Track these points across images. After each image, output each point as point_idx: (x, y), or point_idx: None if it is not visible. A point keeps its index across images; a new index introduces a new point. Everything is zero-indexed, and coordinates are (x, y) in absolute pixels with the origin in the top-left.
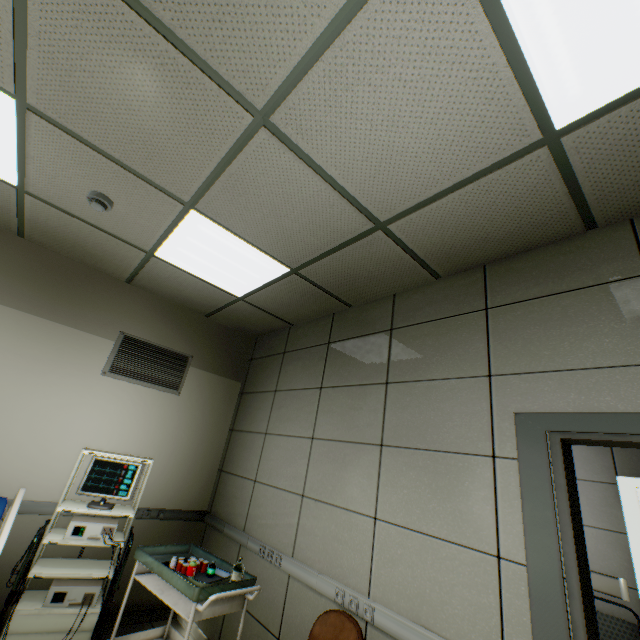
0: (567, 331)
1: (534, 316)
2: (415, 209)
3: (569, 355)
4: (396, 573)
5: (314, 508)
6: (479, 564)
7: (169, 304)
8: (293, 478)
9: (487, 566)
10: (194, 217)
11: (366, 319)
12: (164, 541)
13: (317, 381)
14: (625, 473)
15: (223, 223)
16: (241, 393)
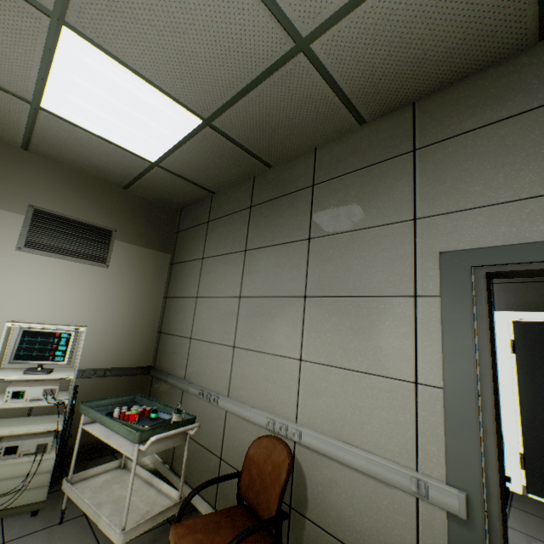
0: (503, 162)
1: (467, 151)
2: (345, 13)
3: (503, 188)
4: (320, 403)
5: (245, 356)
6: (397, 390)
7: (80, 175)
8: (224, 333)
9: (405, 391)
10: (69, 39)
11: (287, 178)
12: (115, 393)
13: (241, 245)
14: (501, 309)
15: (109, 49)
16: (171, 264)
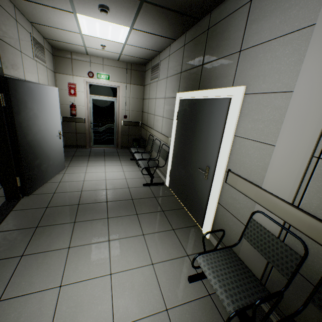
0: None
1: None
2: None
3: None
4: None
5: None
6: None
7: None
8: None
9: None
10: None
11: None
12: None
13: None
14: (180, 91)
15: None
16: None
